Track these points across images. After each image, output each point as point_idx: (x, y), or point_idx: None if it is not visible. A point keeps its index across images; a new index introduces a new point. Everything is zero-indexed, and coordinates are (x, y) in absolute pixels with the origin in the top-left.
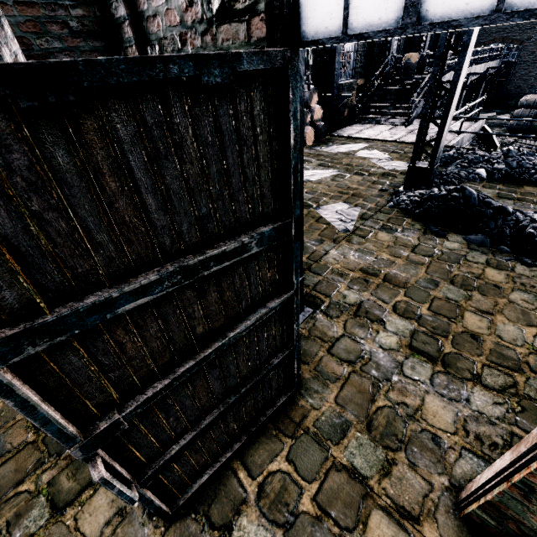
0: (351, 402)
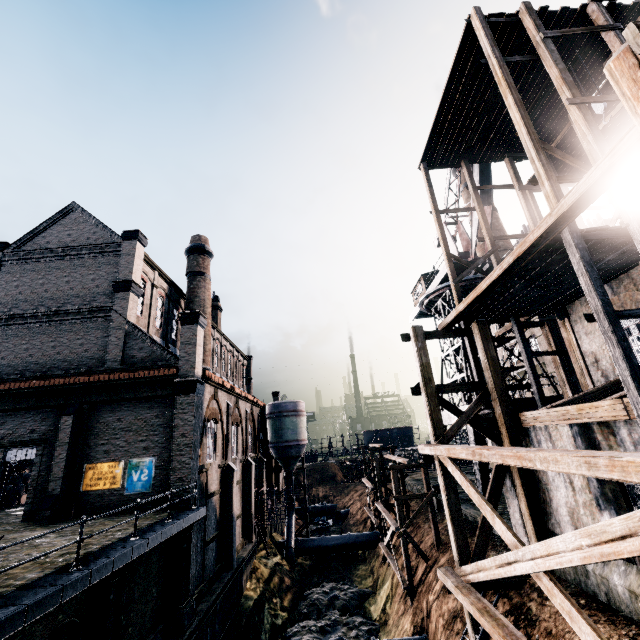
0: (5, 523)
